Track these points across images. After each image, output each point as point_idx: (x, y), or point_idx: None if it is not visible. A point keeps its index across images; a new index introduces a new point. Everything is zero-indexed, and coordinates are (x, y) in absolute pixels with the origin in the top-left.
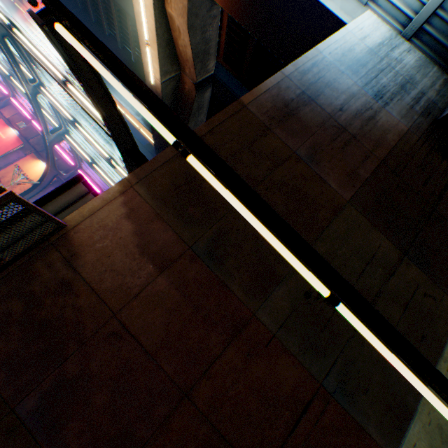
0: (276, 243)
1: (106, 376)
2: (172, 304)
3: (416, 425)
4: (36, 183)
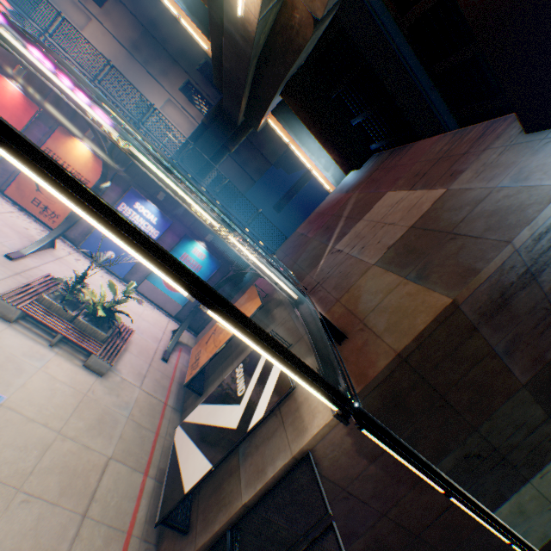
0: (489, 527)
1: (341, 514)
2: (377, 477)
3: (505, 504)
4: (95, 189)
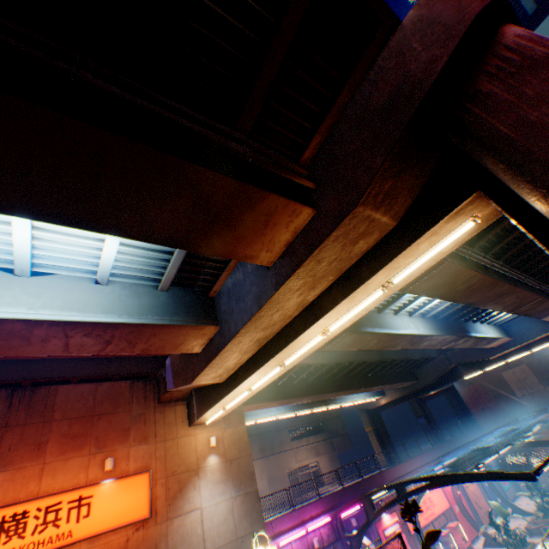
0: None
1: None
2: None
3: None
4: None
